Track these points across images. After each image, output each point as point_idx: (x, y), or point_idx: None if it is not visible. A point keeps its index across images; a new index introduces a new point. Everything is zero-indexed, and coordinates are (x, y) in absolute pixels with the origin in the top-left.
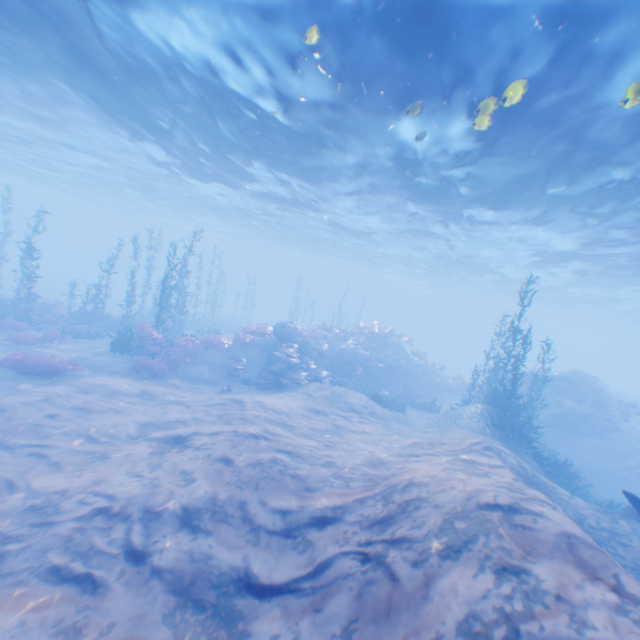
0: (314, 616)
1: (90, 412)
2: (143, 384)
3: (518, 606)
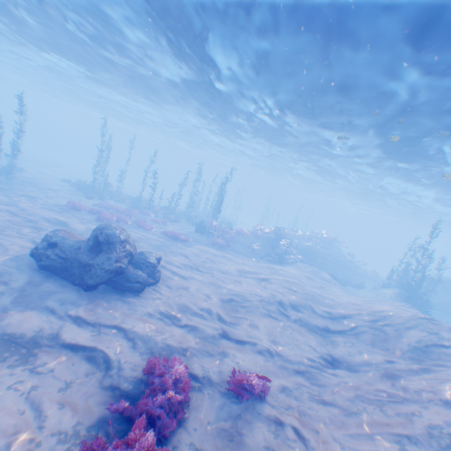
0: (356, 340)
1: (215, 262)
2: (220, 251)
3: (435, 339)
